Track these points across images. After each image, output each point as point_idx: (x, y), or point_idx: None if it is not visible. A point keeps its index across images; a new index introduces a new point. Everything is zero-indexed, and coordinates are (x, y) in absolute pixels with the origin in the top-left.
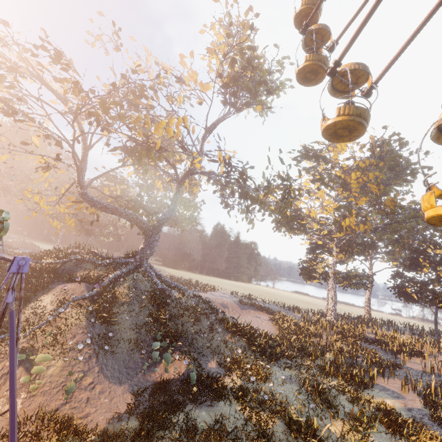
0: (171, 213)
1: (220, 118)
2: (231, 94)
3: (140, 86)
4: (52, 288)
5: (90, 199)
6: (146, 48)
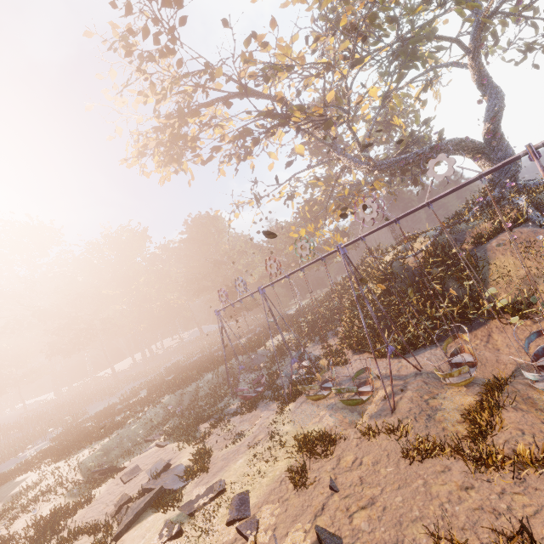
0: (500, 97)
1: None
2: None
3: None
4: (484, 254)
5: (390, 163)
6: None
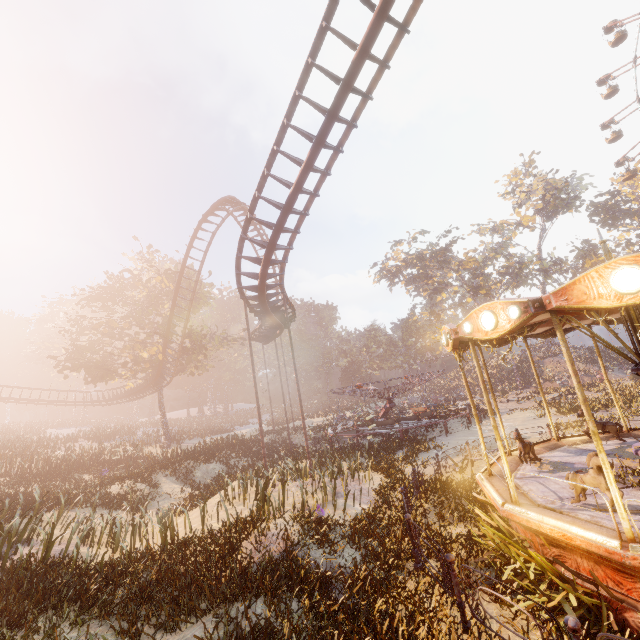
0: None
1: (544, 231)
2: (535, 209)
3: (504, 242)
4: (542, 363)
5: None
6: (502, 221)
